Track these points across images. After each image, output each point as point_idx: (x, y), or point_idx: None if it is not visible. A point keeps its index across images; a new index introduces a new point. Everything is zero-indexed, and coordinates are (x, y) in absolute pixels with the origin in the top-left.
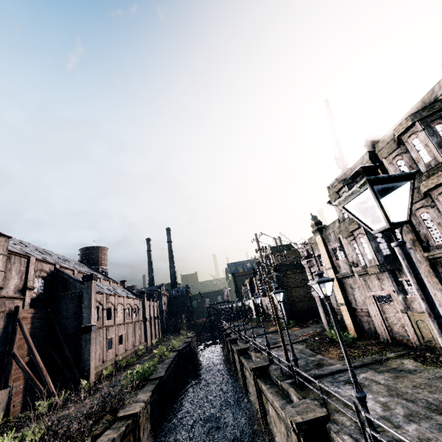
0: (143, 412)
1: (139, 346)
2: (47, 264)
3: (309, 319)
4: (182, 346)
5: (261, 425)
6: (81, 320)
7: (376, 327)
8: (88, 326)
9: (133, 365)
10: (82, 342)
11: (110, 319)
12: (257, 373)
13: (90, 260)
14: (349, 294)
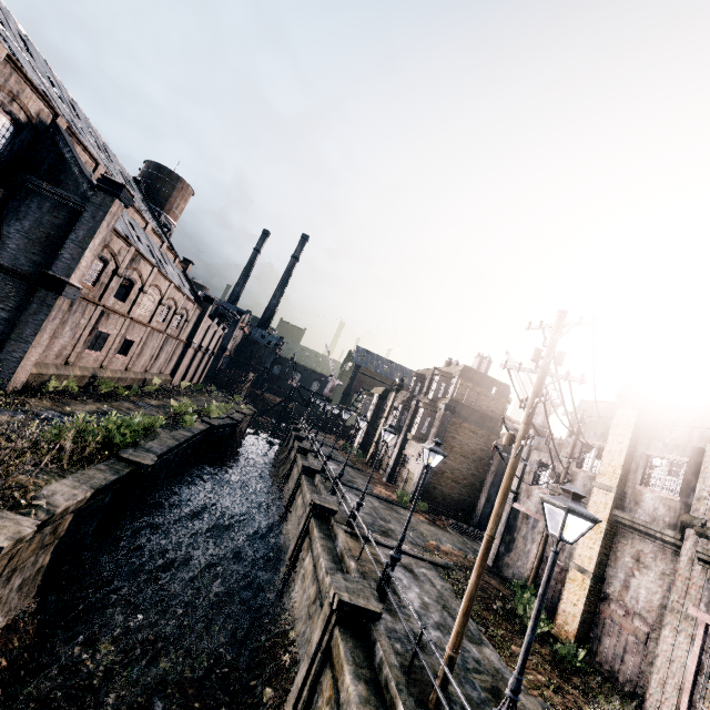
0: (39, 532)
1: (154, 376)
2: (39, 98)
3: (450, 516)
4: (222, 421)
5: (282, 709)
6: (55, 260)
7: (650, 680)
8: (61, 280)
9: (122, 401)
10: (33, 301)
11: (122, 300)
12: (343, 615)
13: (154, 190)
14: (617, 565)
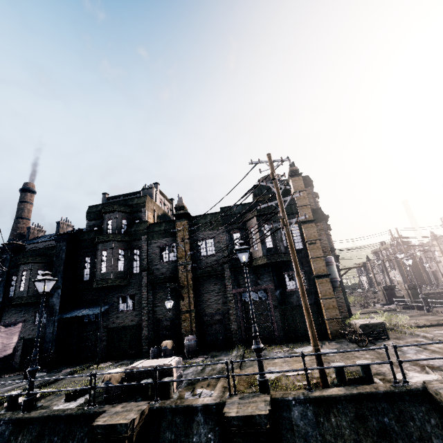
0: None
1: None
2: None
3: None
4: None
5: None
6: None
7: None
8: None
9: None
10: None
11: None
12: None
13: None
14: None
